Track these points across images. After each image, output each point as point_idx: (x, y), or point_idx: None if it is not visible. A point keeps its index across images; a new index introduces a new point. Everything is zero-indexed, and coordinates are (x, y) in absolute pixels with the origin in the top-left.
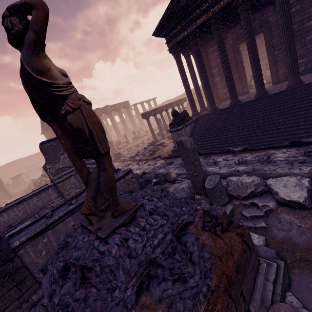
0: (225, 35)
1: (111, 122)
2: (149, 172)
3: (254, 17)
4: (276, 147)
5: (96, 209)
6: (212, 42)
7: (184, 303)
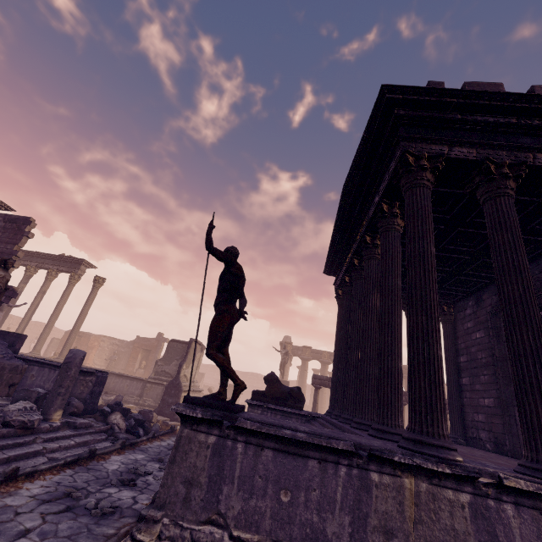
0: (481, 295)
1: None
2: None
3: None
4: None
5: None
6: (463, 302)
7: None
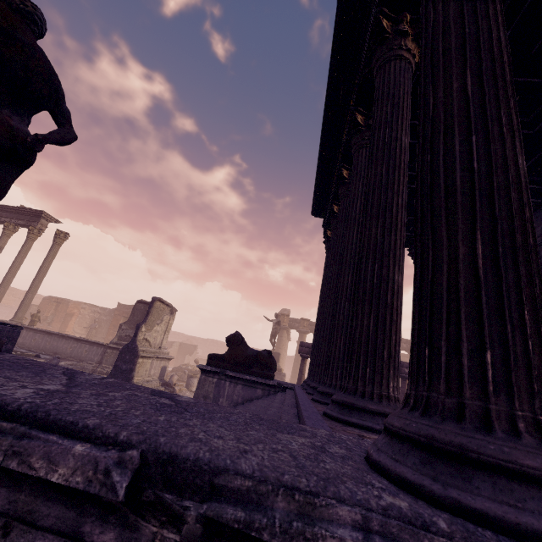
0: None
1: None
2: None
3: None
4: None
5: None
6: None
7: None
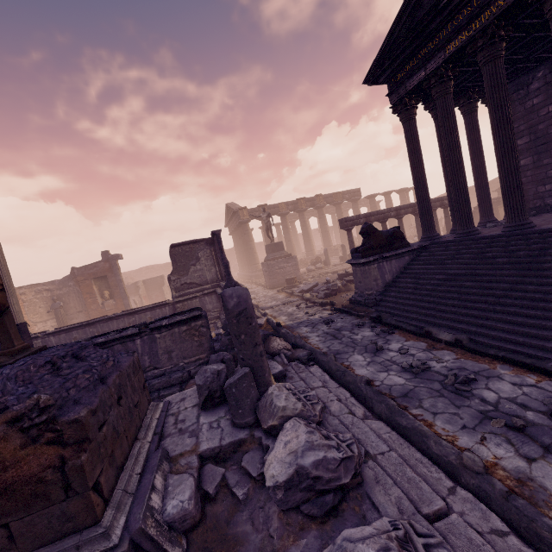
0: None
1: (319, 222)
2: (291, 326)
3: None
4: (521, 365)
5: None
6: (525, 77)
7: None
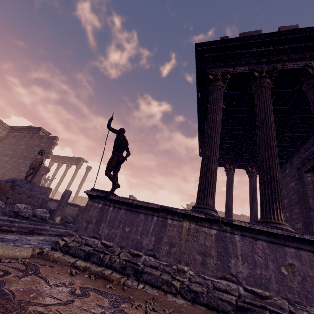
0: (293, 159)
1: None
2: None
3: (313, 139)
4: None
5: (27, 178)
6: (284, 166)
7: (2, 182)
